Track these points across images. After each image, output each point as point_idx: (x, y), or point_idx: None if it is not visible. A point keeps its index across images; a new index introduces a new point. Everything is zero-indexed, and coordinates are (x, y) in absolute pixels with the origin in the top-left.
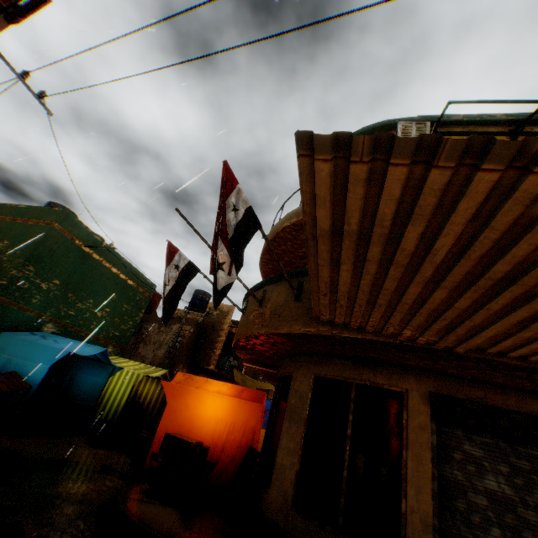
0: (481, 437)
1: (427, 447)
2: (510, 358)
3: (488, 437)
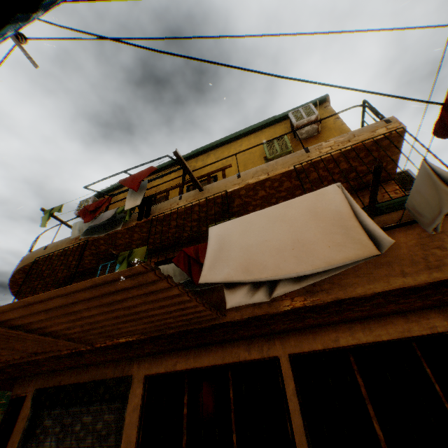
0: (56, 410)
1: (21, 432)
2: None
3: (60, 408)
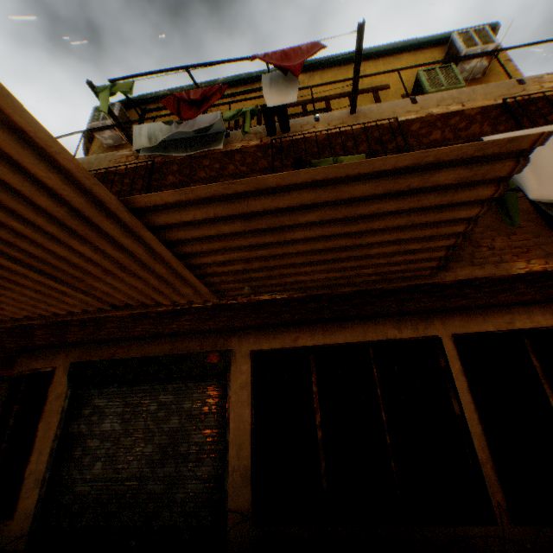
0: (111, 389)
1: (59, 413)
2: (34, 319)
3: (116, 387)
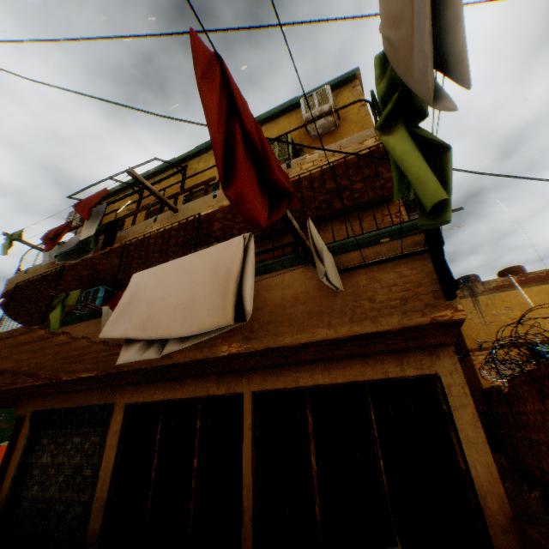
0: (52, 431)
1: (22, 448)
2: None
3: (55, 429)
